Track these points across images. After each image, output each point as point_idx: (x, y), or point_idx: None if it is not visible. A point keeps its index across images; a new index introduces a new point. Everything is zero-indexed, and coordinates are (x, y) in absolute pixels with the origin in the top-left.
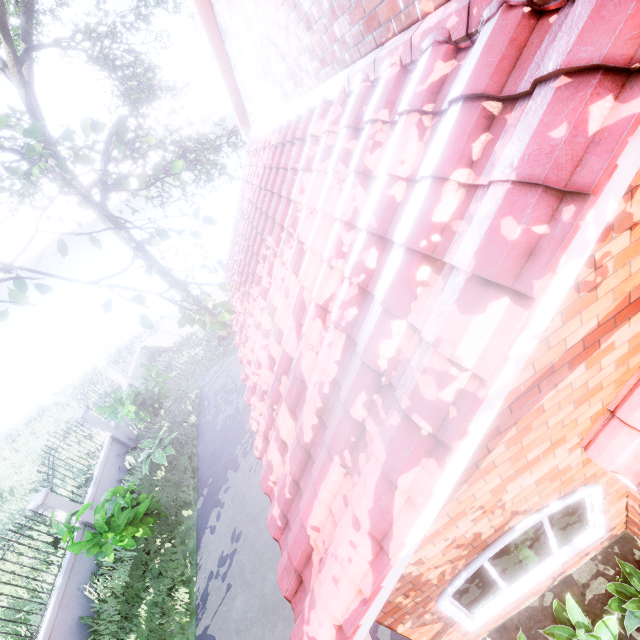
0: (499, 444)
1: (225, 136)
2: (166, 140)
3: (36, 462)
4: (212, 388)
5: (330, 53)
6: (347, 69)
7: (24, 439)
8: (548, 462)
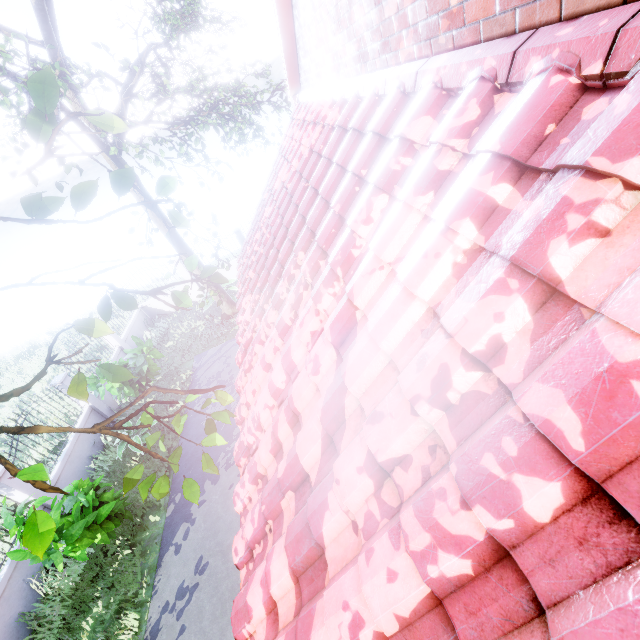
0: None
1: (268, 91)
2: (197, 84)
3: (14, 409)
4: (206, 373)
5: (479, 2)
6: (509, 38)
7: (9, 377)
8: None
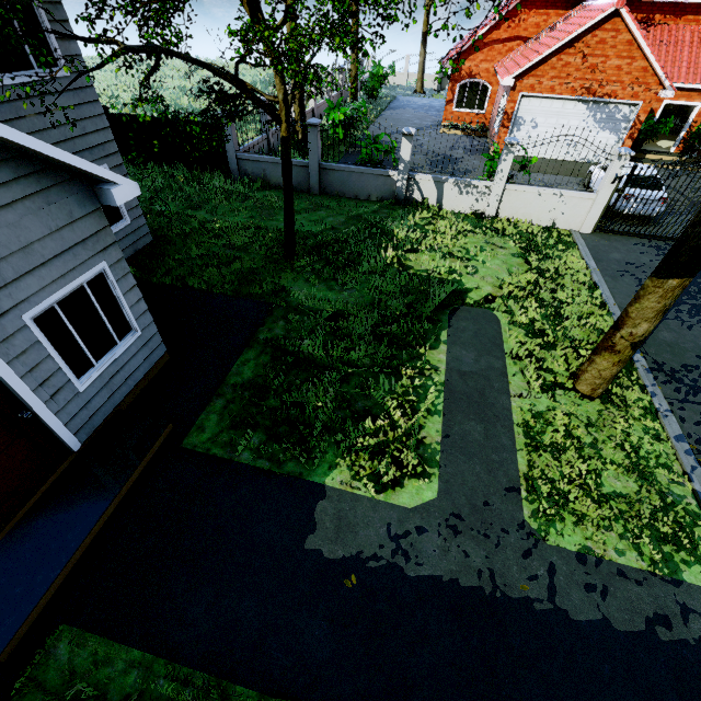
0: (487, 49)
1: None
2: None
3: None
4: (403, 99)
5: None
6: None
7: None
8: (489, 65)
